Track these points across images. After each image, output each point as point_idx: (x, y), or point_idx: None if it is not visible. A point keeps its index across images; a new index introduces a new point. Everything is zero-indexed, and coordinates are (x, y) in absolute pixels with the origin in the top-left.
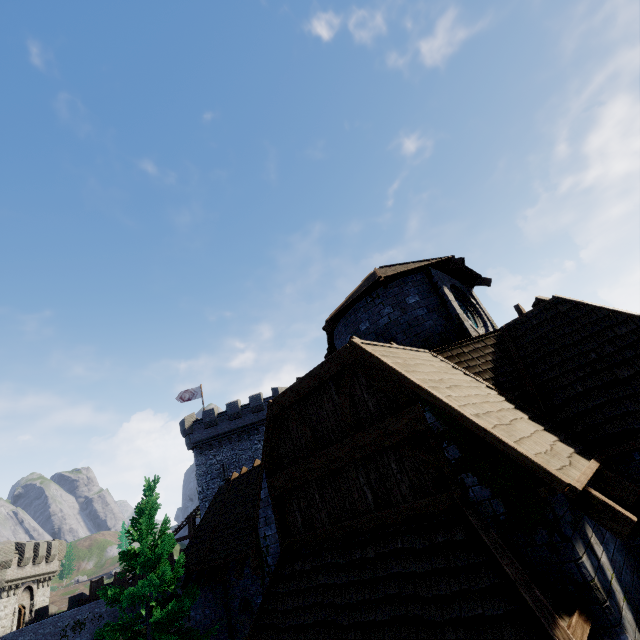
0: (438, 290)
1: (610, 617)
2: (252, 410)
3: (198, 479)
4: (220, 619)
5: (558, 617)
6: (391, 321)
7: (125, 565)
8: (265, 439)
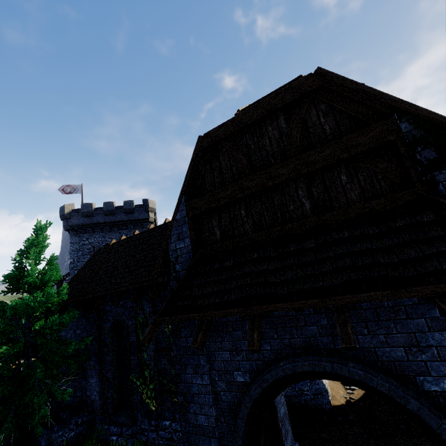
0: None
1: None
2: (124, 211)
3: (71, 253)
4: (91, 335)
5: None
6: None
7: (8, 285)
8: (189, 169)
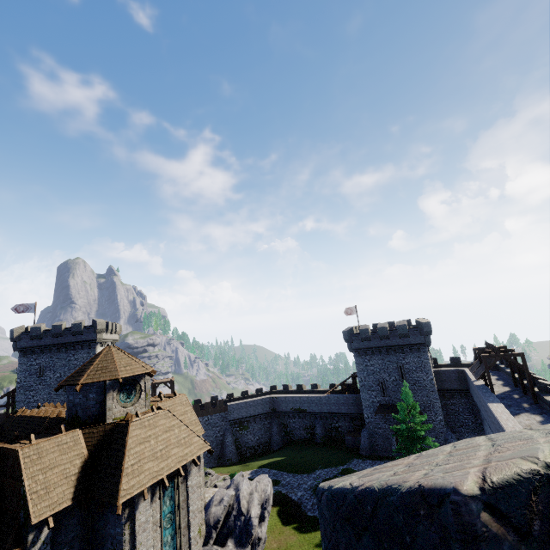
0: (105, 393)
1: (27, 548)
2: (72, 333)
3: (18, 373)
4: None
5: (13, 549)
6: (79, 403)
7: None
8: None
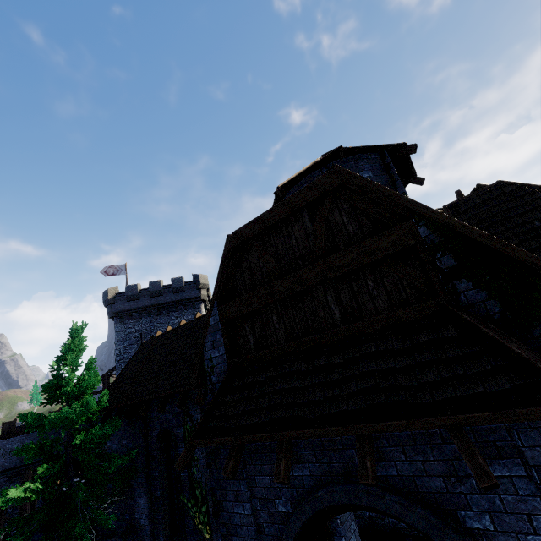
0: (390, 170)
1: None
2: (173, 290)
3: (116, 343)
4: (138, 447)
5: None
6: None
7: (48, 395)
8: (220, 270)
